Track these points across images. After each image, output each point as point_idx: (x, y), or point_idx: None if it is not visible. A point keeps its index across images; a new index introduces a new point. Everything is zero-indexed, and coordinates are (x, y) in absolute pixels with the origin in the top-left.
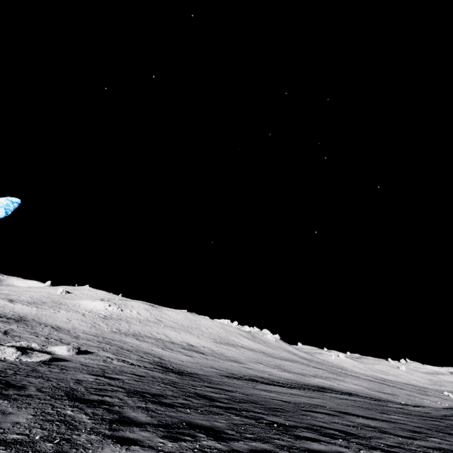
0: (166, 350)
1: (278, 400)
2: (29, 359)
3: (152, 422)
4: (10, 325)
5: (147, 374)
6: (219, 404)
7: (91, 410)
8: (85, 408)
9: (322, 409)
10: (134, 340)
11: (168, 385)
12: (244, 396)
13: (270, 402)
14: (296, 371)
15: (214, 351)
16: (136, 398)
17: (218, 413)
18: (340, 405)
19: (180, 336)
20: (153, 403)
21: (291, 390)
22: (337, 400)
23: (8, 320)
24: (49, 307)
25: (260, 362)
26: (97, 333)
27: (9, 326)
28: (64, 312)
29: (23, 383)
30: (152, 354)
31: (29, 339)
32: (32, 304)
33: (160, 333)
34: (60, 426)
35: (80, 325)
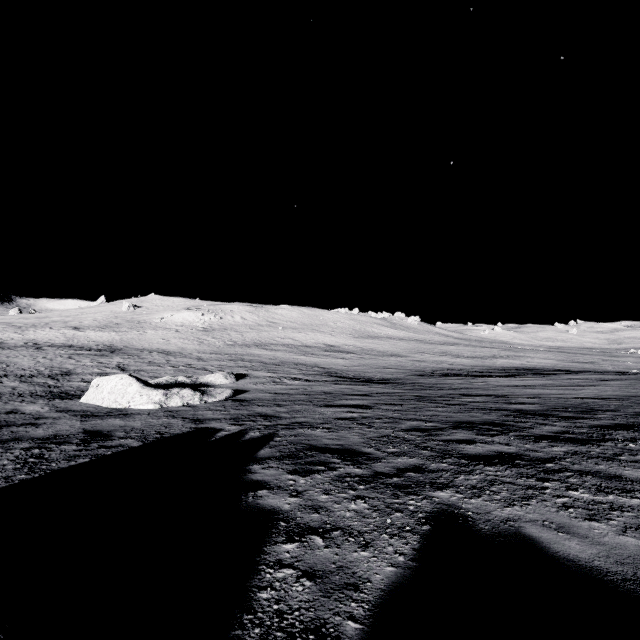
0: (311, 357)
1: (586, 398)
2: (214, 399)
3: None
4: (113, 359)
5: (361, 391)
6: (591, 422)
7: (579, 481)
8: (557, 478)
9: None
10: (263, 351)
11: (432, 403)
12: (546, 401)
13: (598, 404)
14: (470, 355)
15: (362, 348)
16: (506, 437)
17: None
18: None
19: (310, 337)
20: (552, 442)
21: (525, 379)
22: (608, 383)
23: (100, 353)
24: (129, 329)
25: (423, 352)
26: (213, 350)
27: (113, 360)
28: (152, 332)
29: (327, 442)
30: (305, 365)
31: (157, 372)
32: (106, 329)
33: (284, 338)
34: None
35: (184, 344)
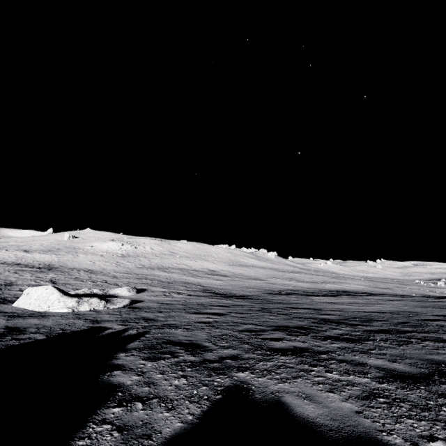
0: (196, 278)
1: (372, 312)
2: (115, 306)
3: (422, 371)
4: (49, 275)
5: (223, 304)
6: (366, 328)
7: (336, 367)
8: (323, 365)
9: (424, 316)
10: (163, 273)
11: (268, 313)
12: (344, 313)
13: (377, 316)
14: (308, 280)
15: (234, 273)
16: (305, 337)
17: (404, 341)
18: (413, 308)
19: (198, 264)
20: (334, 341)
21: (339, 298)
22: (392, 302)
23: (40, 269)
24: (66, 253)
25: (276, 277)
26: (126, 270)
27: (48, 275)
28: (83, 256)
29: (181, 338)
30: (191, 283)
31: (79, 285)
32: (49, 252)
33: (179, 264)
34: (401, 405)
35: (105, 265)
